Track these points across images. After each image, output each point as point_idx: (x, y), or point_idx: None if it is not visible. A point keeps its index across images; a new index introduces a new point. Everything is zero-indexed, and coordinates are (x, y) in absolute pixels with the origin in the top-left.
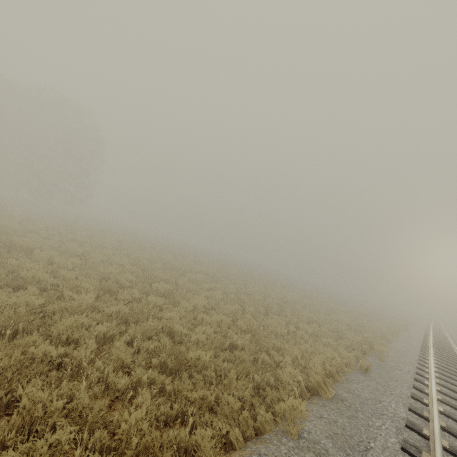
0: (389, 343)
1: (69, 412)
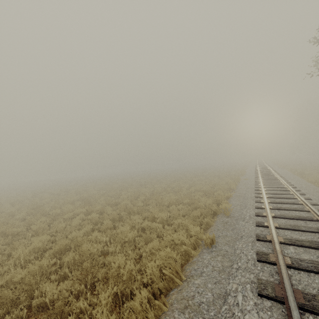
0: (233, 192)
1: None
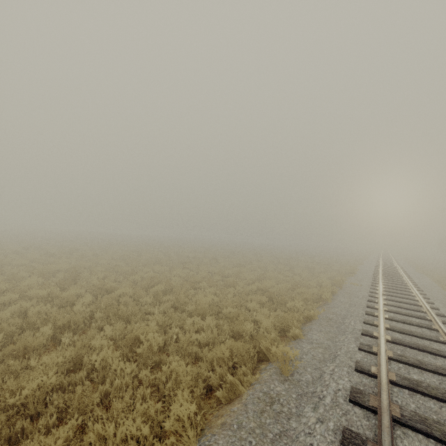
0: (322, 309)
1: None
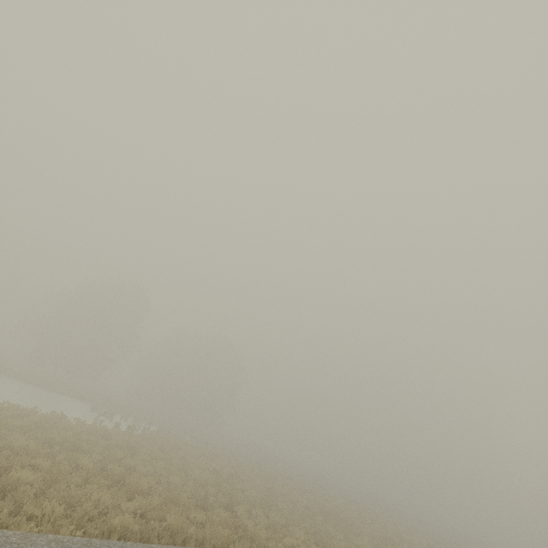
0: None
1: None
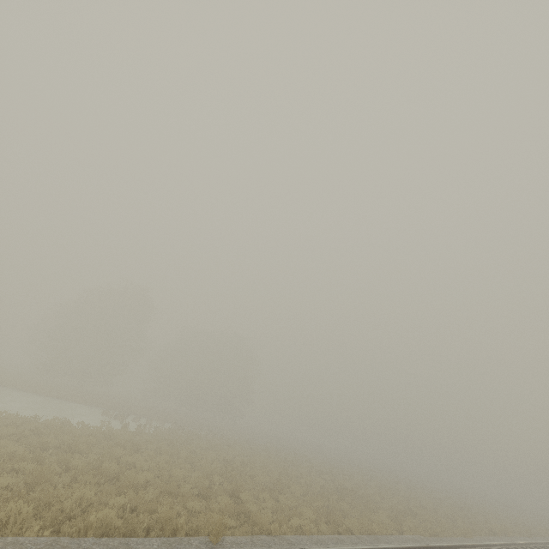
0: None
1: None
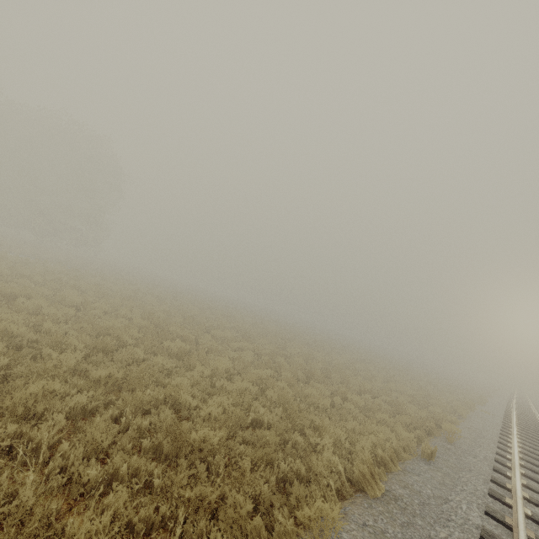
0: (461, 419)
1: (6, 518)
